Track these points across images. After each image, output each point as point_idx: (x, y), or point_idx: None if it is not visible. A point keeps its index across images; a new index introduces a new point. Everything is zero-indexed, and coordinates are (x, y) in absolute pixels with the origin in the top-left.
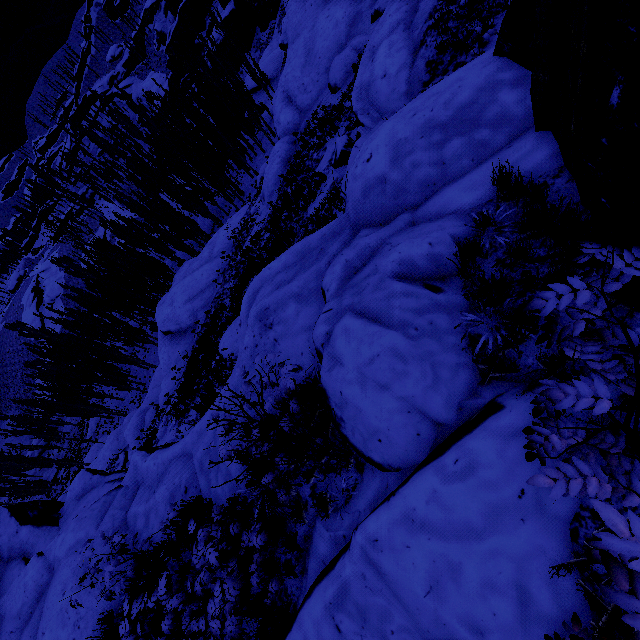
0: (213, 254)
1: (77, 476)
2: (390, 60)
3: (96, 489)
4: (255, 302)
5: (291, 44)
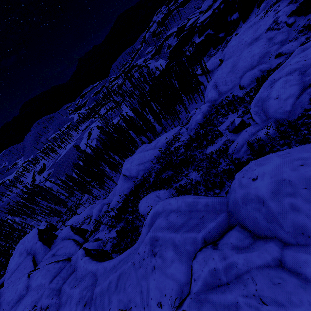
0: (156, 146)
1: (66, 228)
2: (283, 90)
3: (68, 241)
4: (153, 227)
5: (225, 60)
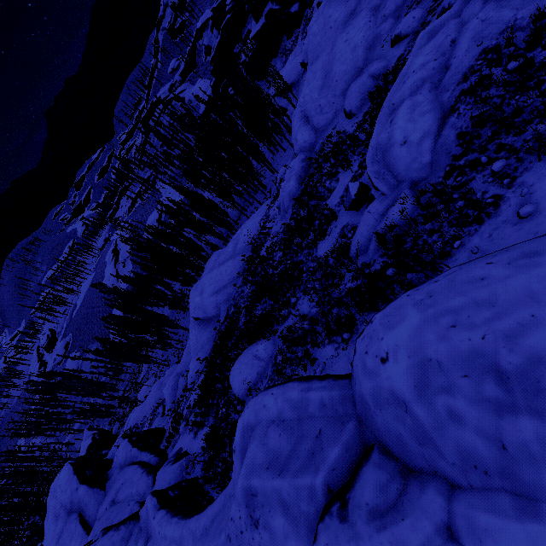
0: (236, 250)
1: (122, 445)
2: (412, 125)
3: (132, 468)
4: (244, 466)
5: (310, 65)
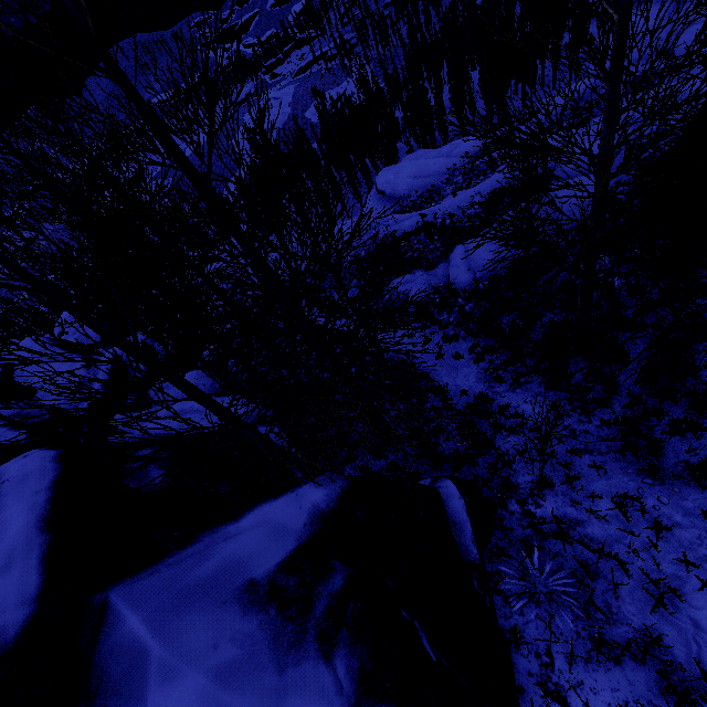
0: (452, 153)
1: None
2: None
3: None
4: None
5: None
